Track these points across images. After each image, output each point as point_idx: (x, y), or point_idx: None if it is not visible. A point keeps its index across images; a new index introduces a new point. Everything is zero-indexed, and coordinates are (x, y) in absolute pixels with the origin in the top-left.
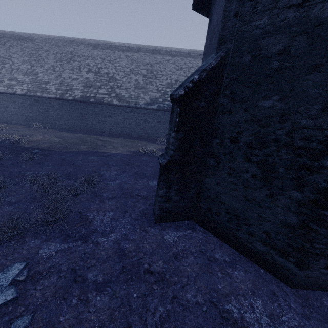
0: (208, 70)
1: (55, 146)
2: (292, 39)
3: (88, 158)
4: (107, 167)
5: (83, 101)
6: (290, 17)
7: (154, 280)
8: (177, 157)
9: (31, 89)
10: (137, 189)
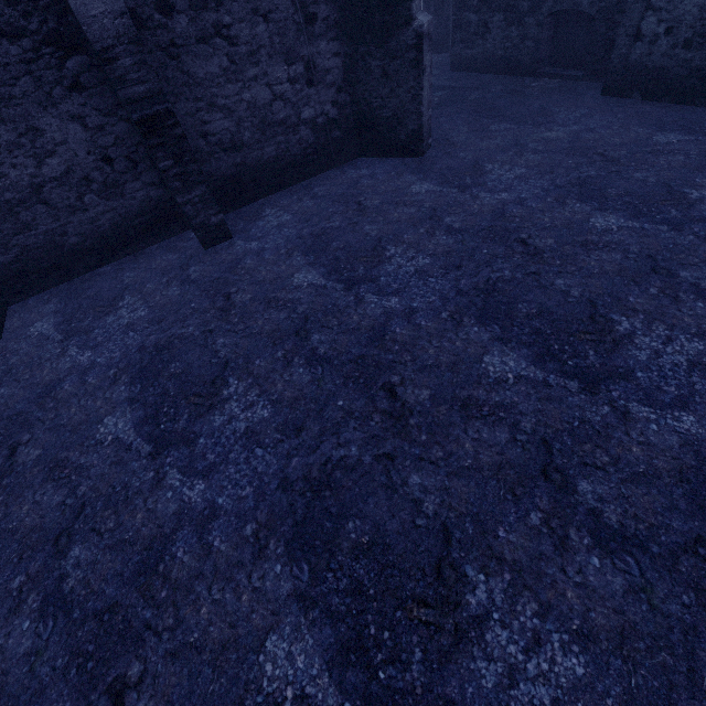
0: None
1: None
2: None
3: None
4: None
5: None
6: None
7: None
8: None
9: None
10: None
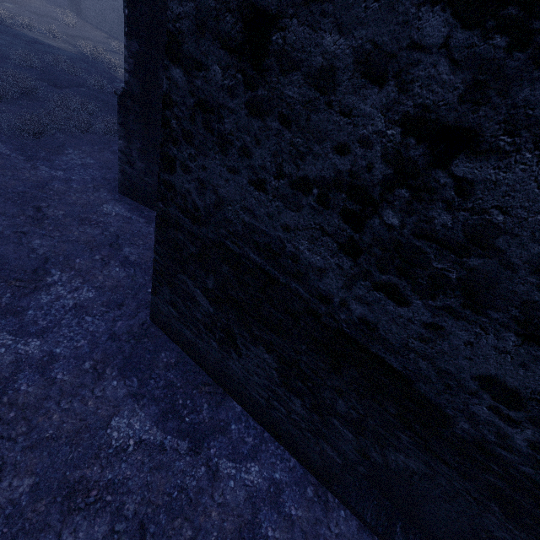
0: None
1: None
2: None
3: None
4: None
5: None
6: None
7: (30, 215)
8: (135, 89)
9: None
10: None
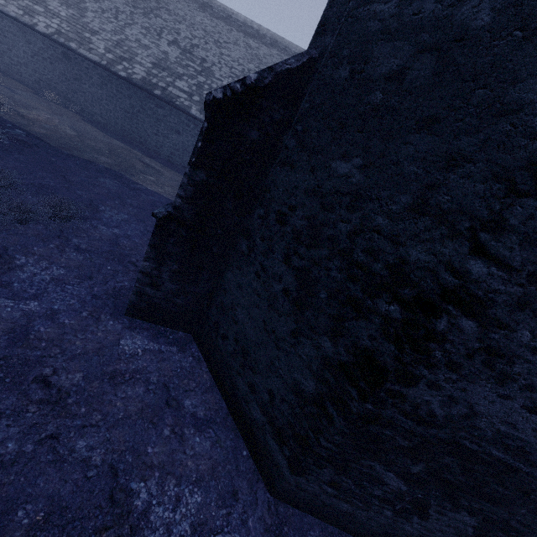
0: (279, 73)
1: (57, 139)
2: (416, 55)
3: (99, 178)
4: (119, 204)
5: (142, 87)
6: (427, 10)
7: (40, 397)
8: (186, 214)
9: (62, 32)
10: (140, 254)
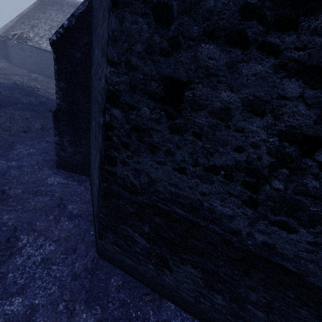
0: (77, 16)
1: None
2: None
3: None
4: None
5: None
6: None
7: None
8: (63, 107)
9: None
10: None
